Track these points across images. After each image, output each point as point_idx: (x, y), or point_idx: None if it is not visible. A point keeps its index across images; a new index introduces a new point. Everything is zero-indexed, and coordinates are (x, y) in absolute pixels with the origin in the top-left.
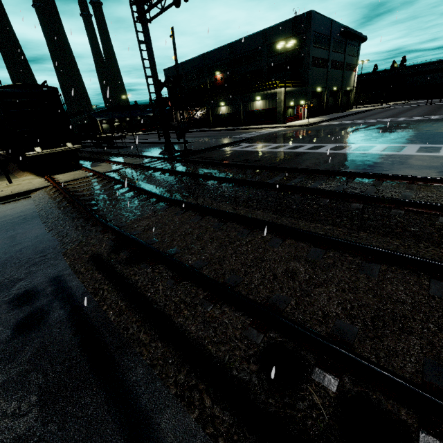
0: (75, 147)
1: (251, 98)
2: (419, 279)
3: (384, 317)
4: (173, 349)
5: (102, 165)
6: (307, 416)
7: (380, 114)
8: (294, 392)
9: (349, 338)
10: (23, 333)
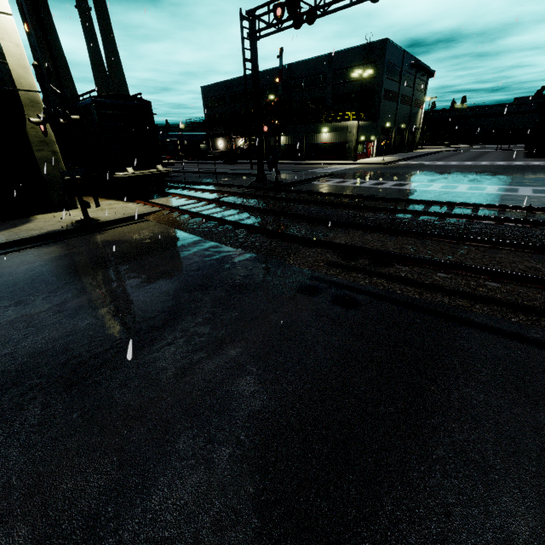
0: (166, 171)
1: (317, 129)
2: None
3: None
4: (497, 306)
5: (189, 192)
6: None
7: (455, 157)
8: None
9: None
10: (352, 307)
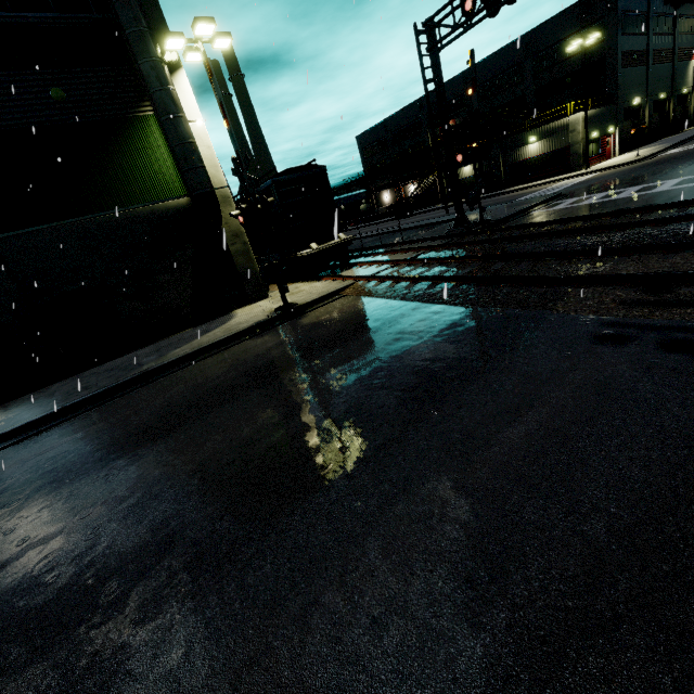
0: (349, 238)
1: (518, 142)
2: None
3: None
4: None
5: (375, 258)
6: None
7: None
8: None
9: None
10: None
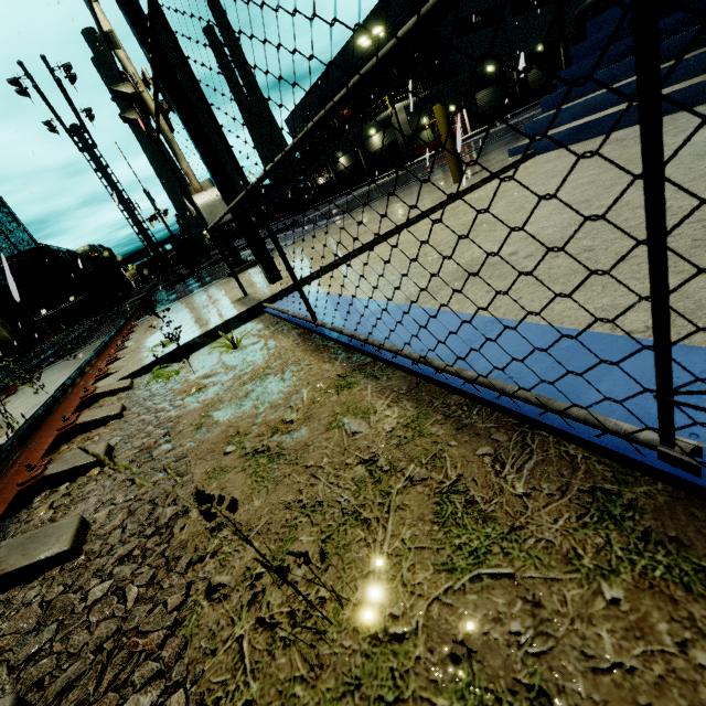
0: (78, 300)
1: (366, 134)
2: None
3: None
4: None
5: None
6: None
7: None
8: None
9: None
10: None
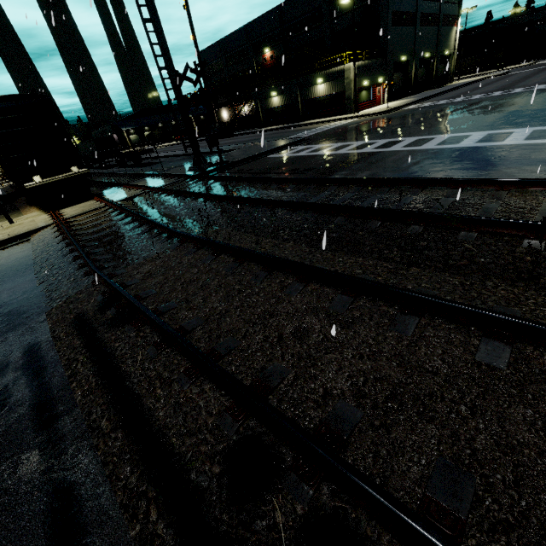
0: (82, 172)
1: (311, 81)
2: (468, 337)
3: (403, 396)
4: (133, 441)
5: (119, 191)
6: (262, 540)
7: (490, 86)
8: (255, 505)
9: (345, 428)
10: None
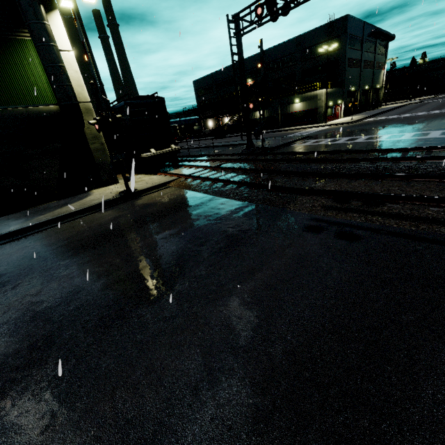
0: (178, 148)
1: (290, 101)
2: None
3: None
4: None
5: (195, 163)
6: None
7: (420, 108)
8: None
9: None
10: (354, 240)
